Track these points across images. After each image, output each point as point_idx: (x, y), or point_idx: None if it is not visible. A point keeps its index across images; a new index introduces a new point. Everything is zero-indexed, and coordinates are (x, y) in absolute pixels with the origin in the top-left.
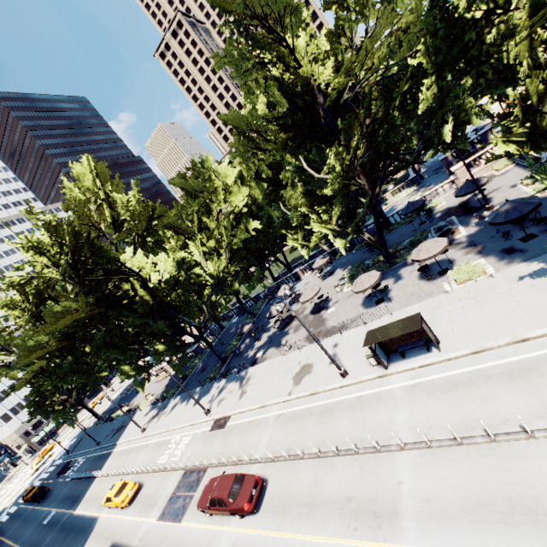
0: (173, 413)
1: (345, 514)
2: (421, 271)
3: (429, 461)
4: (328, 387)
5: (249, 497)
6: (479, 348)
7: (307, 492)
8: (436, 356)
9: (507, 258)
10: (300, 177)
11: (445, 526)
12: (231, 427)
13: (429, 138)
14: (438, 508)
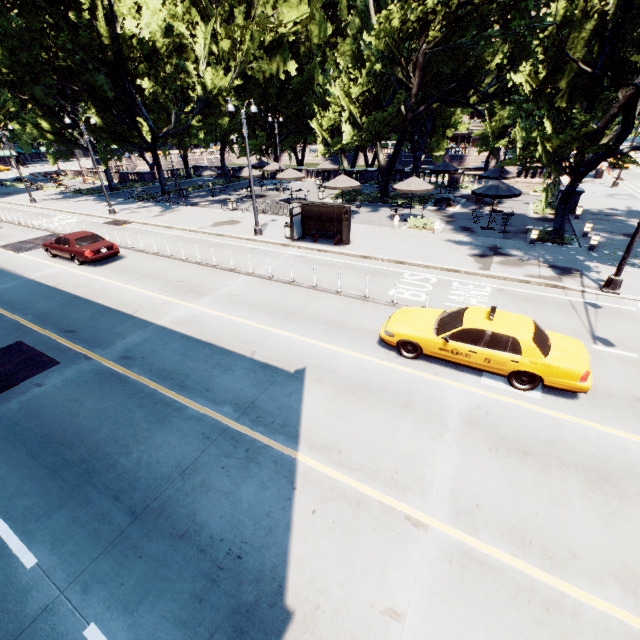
0: (77, 203)
1: (168, 285)
2: (393, 206)
3: (260, 284)
4: (237, 235)
5: (96, 250)
6: (369, 255)
7: (151, 271)
8: (336, 249)
9: (458, 231)
10: (362, 21)
11: (231, 305)
12: (126, 228)
13: (502, 80)
14: (237, 299)
